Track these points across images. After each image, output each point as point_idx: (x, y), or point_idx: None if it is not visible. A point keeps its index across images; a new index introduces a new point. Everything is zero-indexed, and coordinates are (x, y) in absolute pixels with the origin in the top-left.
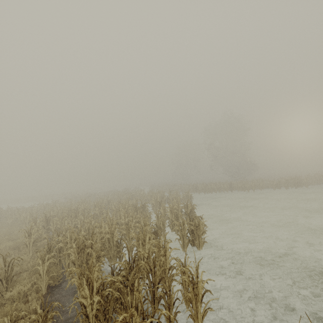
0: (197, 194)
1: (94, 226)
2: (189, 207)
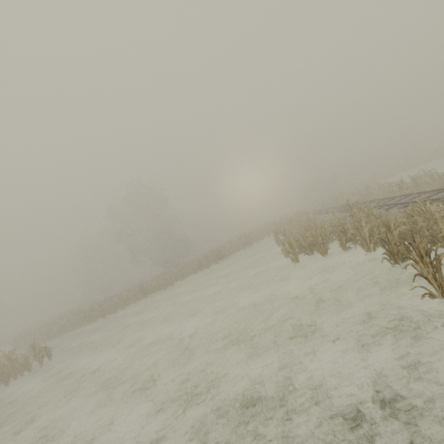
0: (94, 322)
1: None
2: None
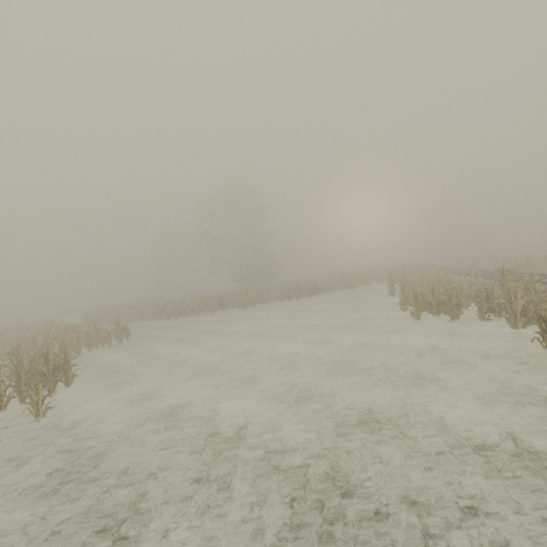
0: (165, 320)
1: None
2: (51, 359)
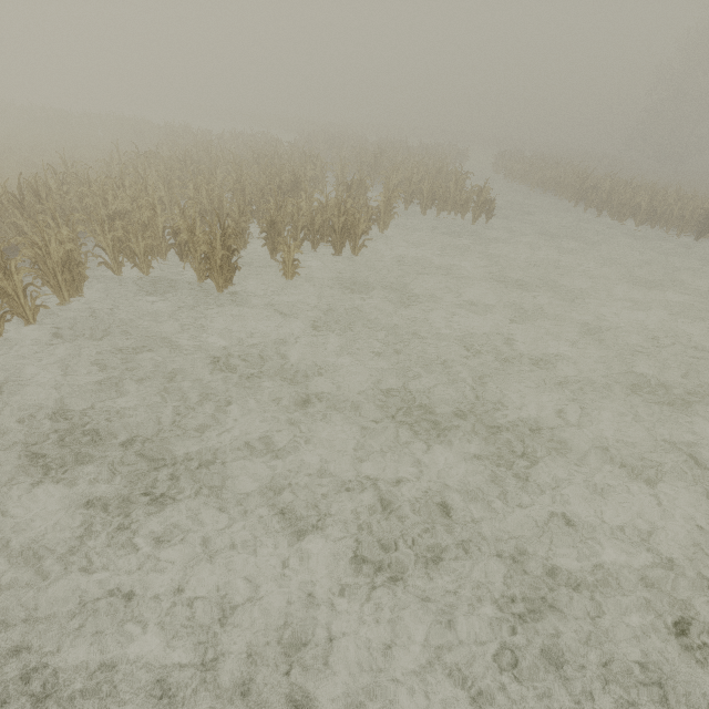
0: (580, 210)
1: (149, 187)
2: (342, 215)
